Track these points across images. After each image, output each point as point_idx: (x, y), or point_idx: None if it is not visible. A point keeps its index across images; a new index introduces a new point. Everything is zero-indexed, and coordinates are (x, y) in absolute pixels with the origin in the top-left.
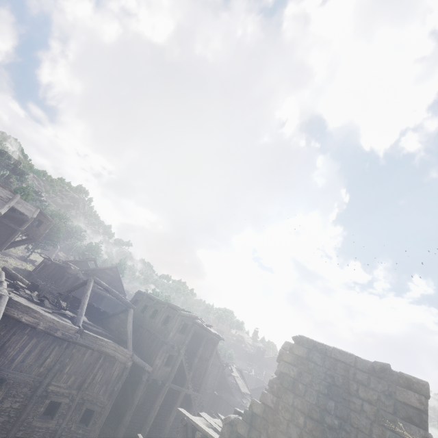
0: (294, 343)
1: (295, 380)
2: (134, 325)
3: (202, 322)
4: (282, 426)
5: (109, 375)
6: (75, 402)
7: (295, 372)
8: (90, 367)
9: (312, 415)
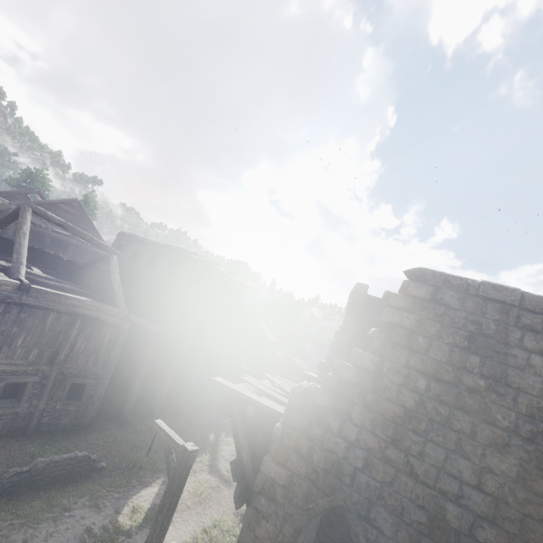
0: (409, 279)
1: (412, 331)
2: (124, 278)
3: (223, 270)
4: (390, 392)
5: (97, 342)
6: (51, 379)
7: (412, 321)
8: (62, 336)
9: (440, 376)
